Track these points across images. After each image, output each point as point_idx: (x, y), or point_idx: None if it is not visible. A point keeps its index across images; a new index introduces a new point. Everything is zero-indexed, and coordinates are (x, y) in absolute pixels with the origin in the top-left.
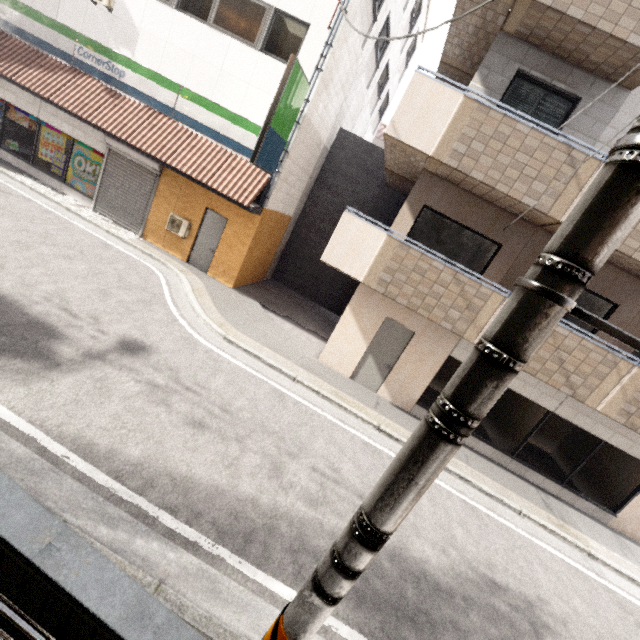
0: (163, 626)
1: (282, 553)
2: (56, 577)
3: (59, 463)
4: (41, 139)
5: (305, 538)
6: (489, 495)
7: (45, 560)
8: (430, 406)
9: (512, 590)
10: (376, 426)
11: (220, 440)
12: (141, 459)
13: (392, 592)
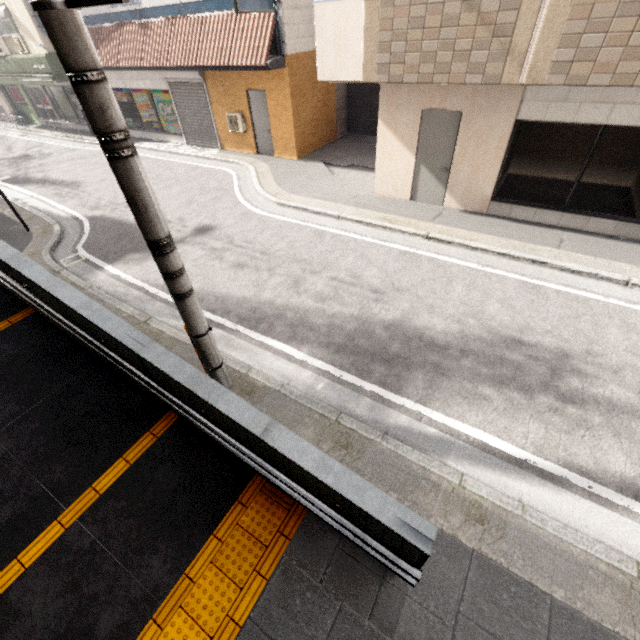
0: (96, 310)
1: (283, 328)
2: (54, 294)
3: (154, 297)
4: (137, 105)
5: (306, 319)
6: (576, 272)
7: (51, 290)
8: (511, 197)
9: (544, 346)
10: (424, 236)
11: (255, 272)
12: (198, 290)
13: (375, 346)
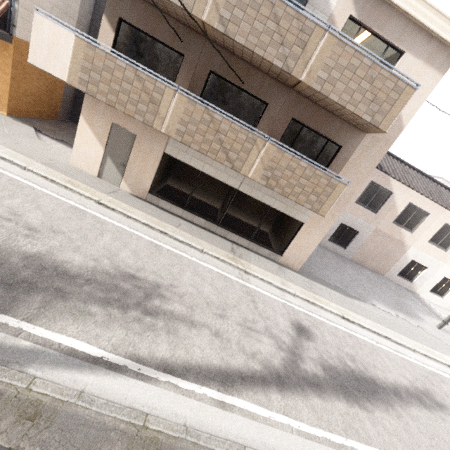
0: None
1: None
2: None
3: None
4: None
5: None
6: (181, 242)
7: None
8: (160, 194)
9: (148, 280)
10: (96, 200)
11: None
12: None
13: (3, 272)
